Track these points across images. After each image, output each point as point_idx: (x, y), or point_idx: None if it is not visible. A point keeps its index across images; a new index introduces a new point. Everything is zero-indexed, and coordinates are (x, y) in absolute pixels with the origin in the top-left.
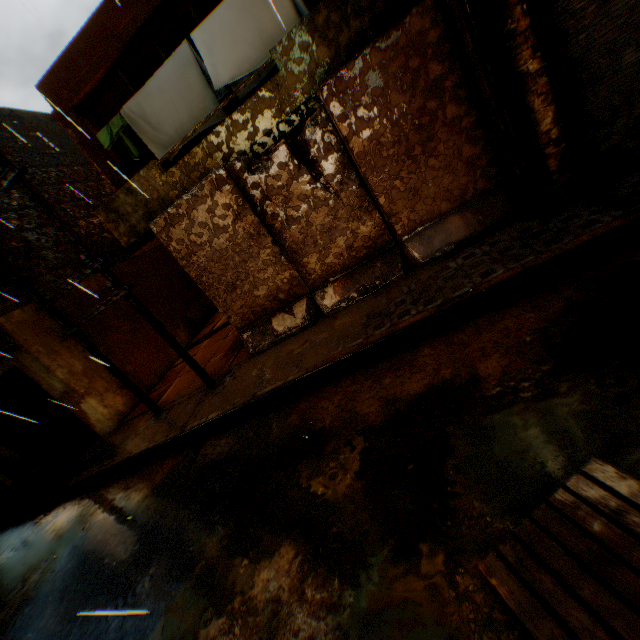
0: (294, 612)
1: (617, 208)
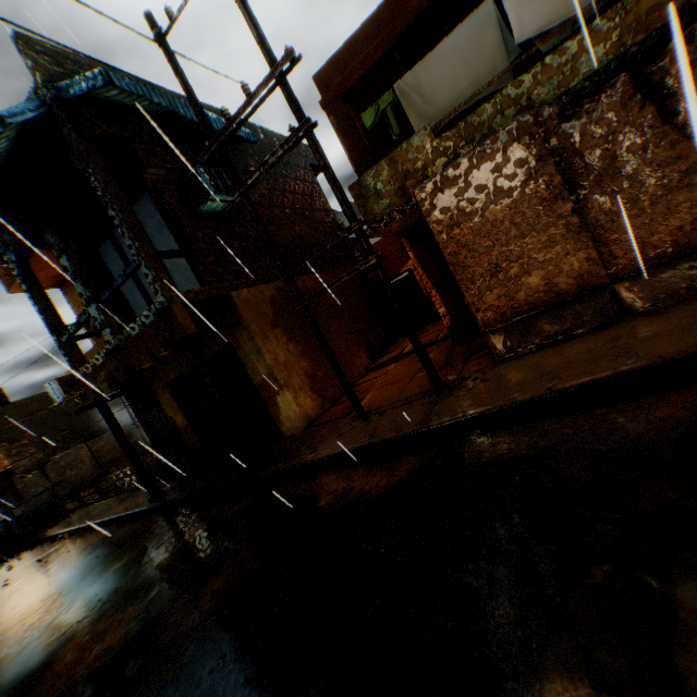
0: None
1: None
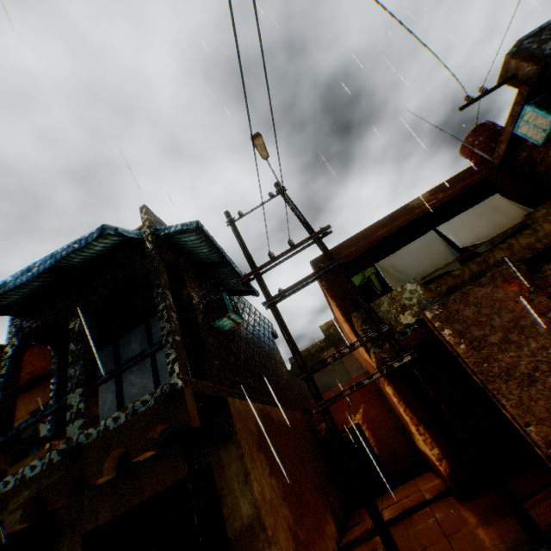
0: None
1: None
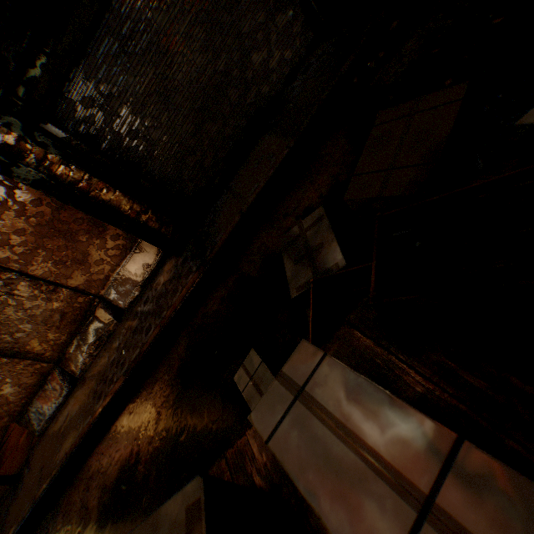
0: None
1: (200, 256)
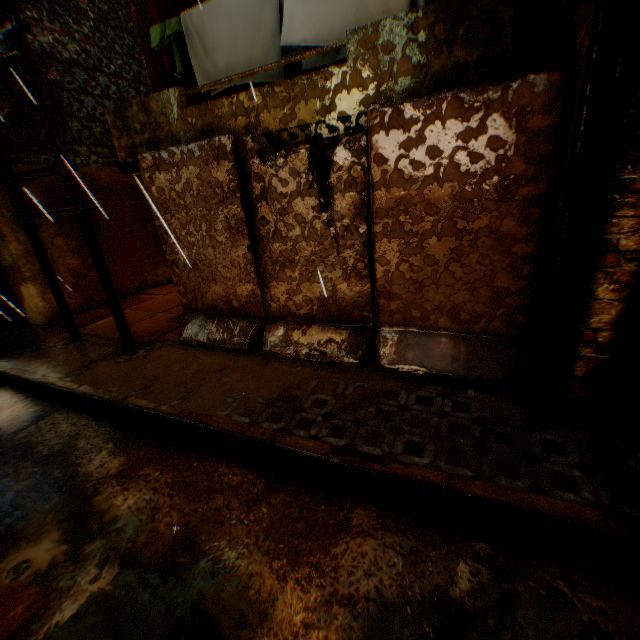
0: None
1: (612, 490)
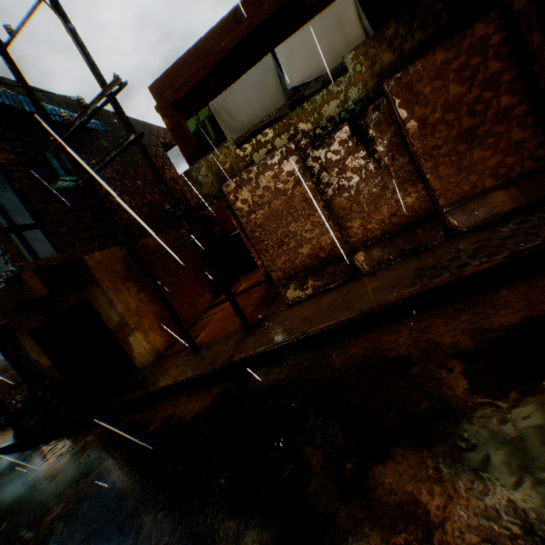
0: (446, 515)
1: None
